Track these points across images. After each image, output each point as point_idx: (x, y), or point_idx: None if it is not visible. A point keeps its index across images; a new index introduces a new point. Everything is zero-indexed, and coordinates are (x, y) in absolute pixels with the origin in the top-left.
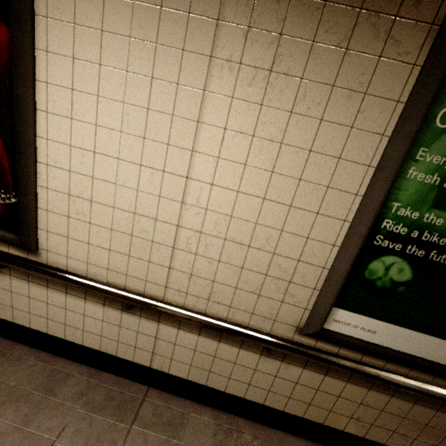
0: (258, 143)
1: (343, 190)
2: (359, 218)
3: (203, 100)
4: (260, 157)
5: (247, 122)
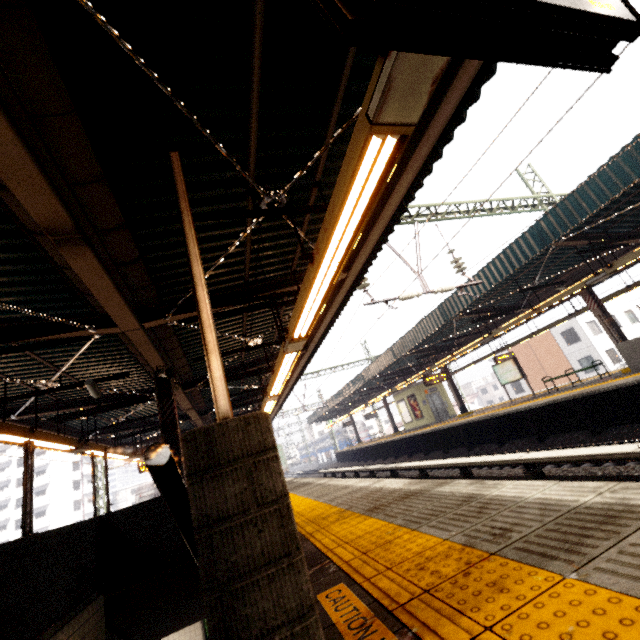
0: (181, 638)
1: (199, 634)
2: (203, 637)
3: (168, 638)
4: (182, 639)
5: (177, 636)
